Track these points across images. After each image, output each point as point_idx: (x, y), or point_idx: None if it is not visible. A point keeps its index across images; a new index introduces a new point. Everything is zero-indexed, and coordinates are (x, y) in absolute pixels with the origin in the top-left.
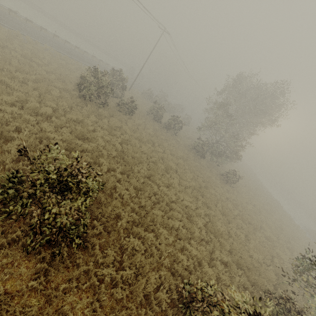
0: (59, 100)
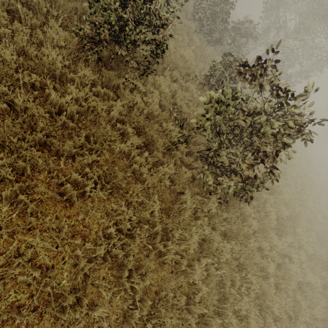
0: (235, 283)
